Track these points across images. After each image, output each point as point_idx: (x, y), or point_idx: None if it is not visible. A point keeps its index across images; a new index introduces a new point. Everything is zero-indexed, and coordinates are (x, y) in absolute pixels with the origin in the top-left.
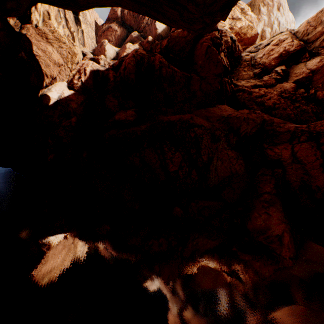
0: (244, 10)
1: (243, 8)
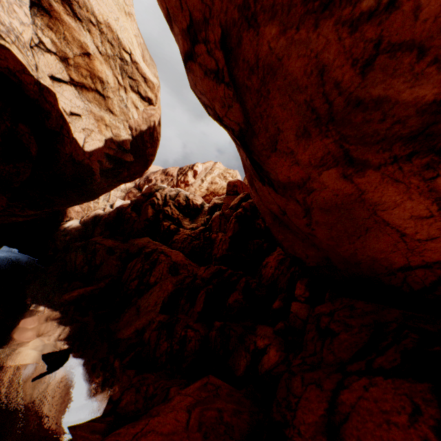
0: (226, 177)
1: (225, 176)
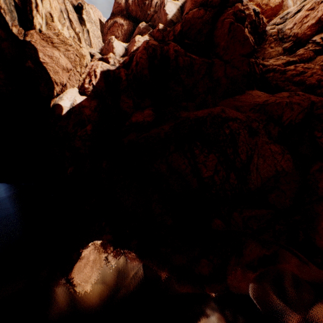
0: None
1: None
